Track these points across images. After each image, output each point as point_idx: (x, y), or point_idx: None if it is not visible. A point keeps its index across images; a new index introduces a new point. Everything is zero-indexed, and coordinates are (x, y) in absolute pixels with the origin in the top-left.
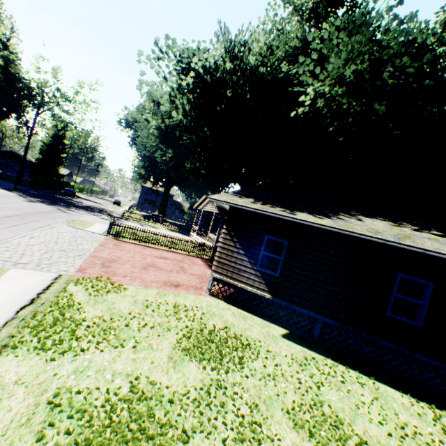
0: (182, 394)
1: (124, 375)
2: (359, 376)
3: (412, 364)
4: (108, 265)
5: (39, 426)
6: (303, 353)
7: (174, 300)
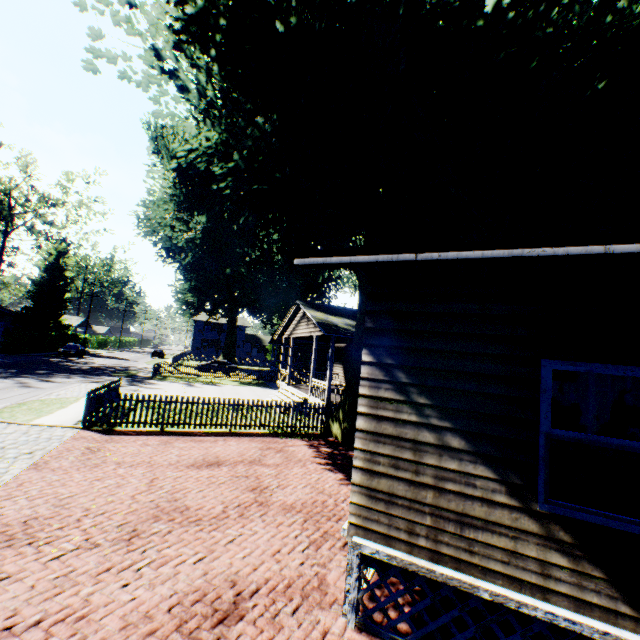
0: None
1: None
2: None
3: None
4: None
5: None
6: None
7: None
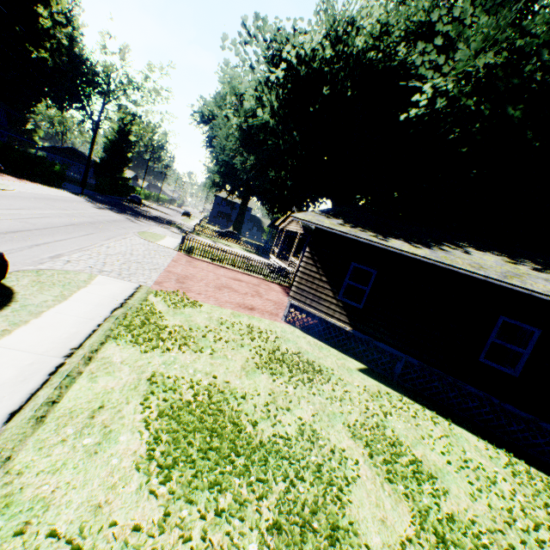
0: (253, 394)
1: (203, 373)
2: (435, 416)
3: (500, 415)
4: (182, 281)
5: (144, 392)
6: (377, 388)
7: (248, 322)
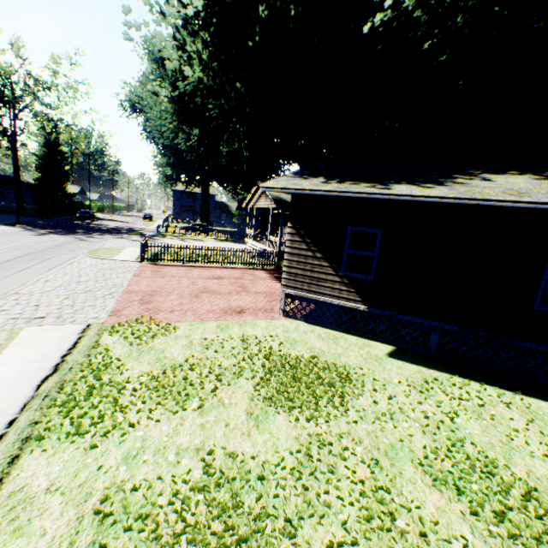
0: (275, 464)
1: (192, 451)
2: (501, 393)
3: None
4: (148, 300)
5: None
6: (420, 374)
7: (240, 332)
